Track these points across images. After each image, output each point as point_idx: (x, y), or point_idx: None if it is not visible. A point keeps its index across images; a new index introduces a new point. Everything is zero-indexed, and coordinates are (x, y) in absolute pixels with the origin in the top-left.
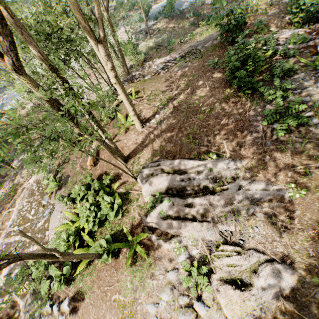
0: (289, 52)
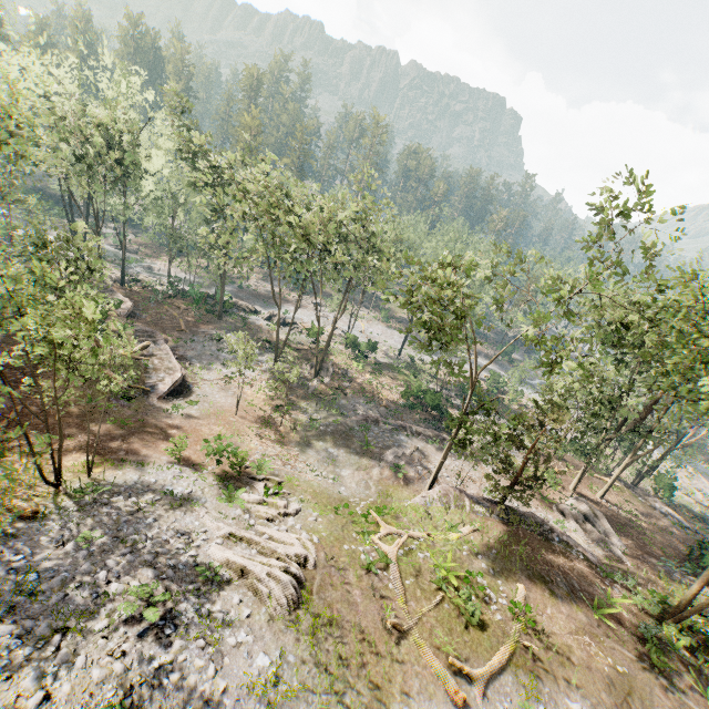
0: None
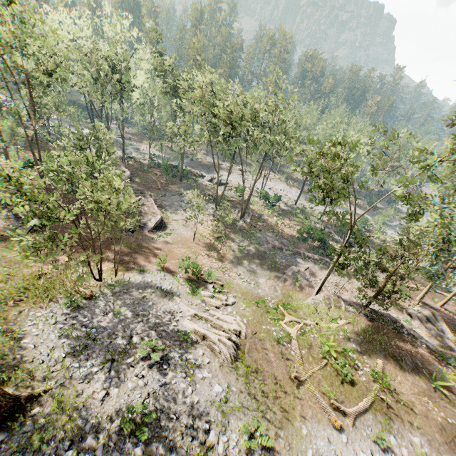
0: None
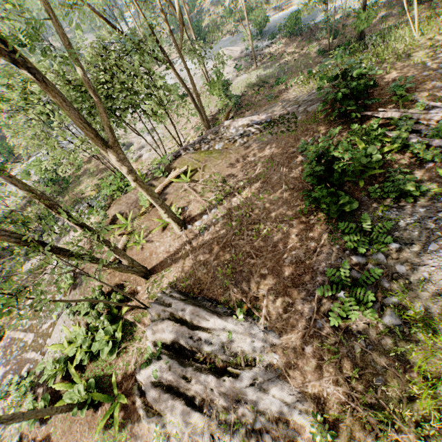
0: (426, 155)
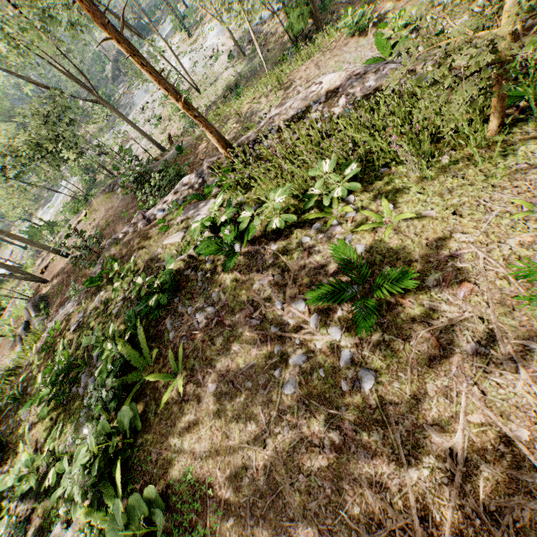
0: None
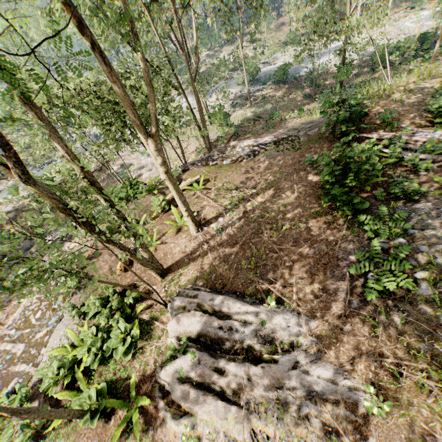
0: (420, 165)
